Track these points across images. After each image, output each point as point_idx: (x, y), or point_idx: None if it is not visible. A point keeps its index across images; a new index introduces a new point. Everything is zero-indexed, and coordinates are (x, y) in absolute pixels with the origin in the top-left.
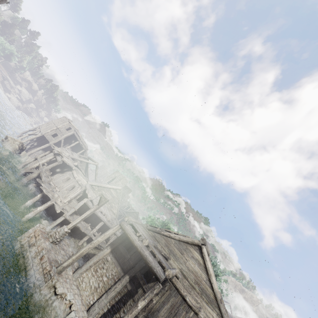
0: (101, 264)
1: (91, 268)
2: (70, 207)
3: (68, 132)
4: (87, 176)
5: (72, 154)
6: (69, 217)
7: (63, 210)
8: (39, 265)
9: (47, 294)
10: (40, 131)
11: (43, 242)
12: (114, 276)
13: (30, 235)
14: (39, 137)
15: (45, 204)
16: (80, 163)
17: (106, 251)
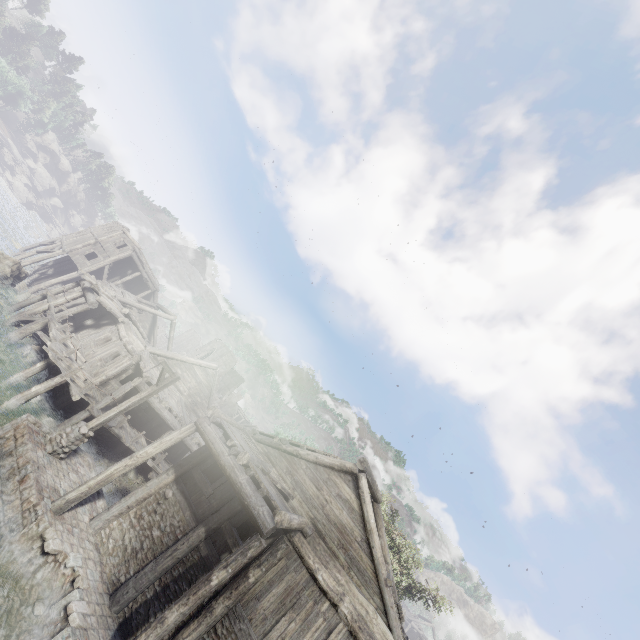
0: (151, 503)
1: (131, 512)
2: (105, 396)
3: (120, 252)
4: (152, 343)
5: (123, 295)
6: (100, 413)
7: (87, 399)
8: (15, 493)
9: (25, 552)
10: (62, 247)
11: (31, 449)
12: (176, 527)
13: (6, 434)
14: (61, 260)
15: (50, 381)
16: (139, 316)
17: (165, 479)
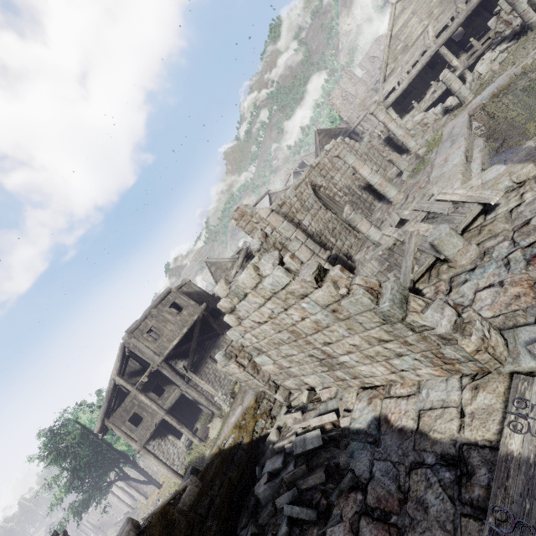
0: None
1: None
2: None
3: None
4: None
5: None
6: None
7: None
8: None
9: None
10: None
11: None
12: None
13: None
14: None
15: None
16: None
17: None
